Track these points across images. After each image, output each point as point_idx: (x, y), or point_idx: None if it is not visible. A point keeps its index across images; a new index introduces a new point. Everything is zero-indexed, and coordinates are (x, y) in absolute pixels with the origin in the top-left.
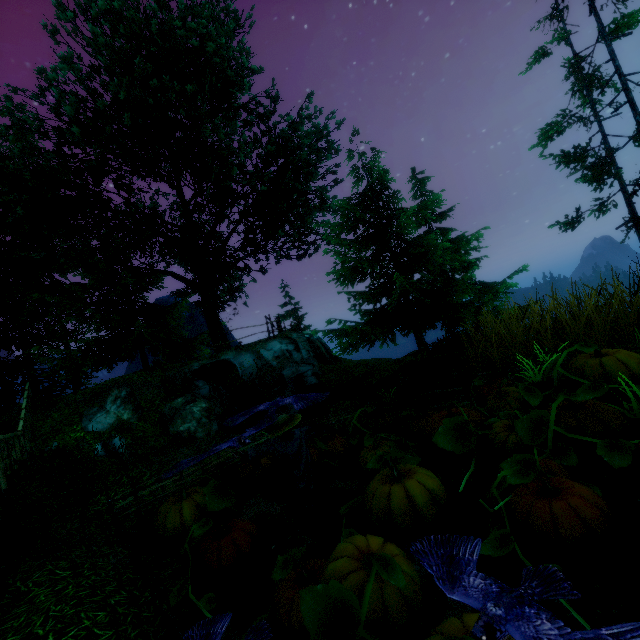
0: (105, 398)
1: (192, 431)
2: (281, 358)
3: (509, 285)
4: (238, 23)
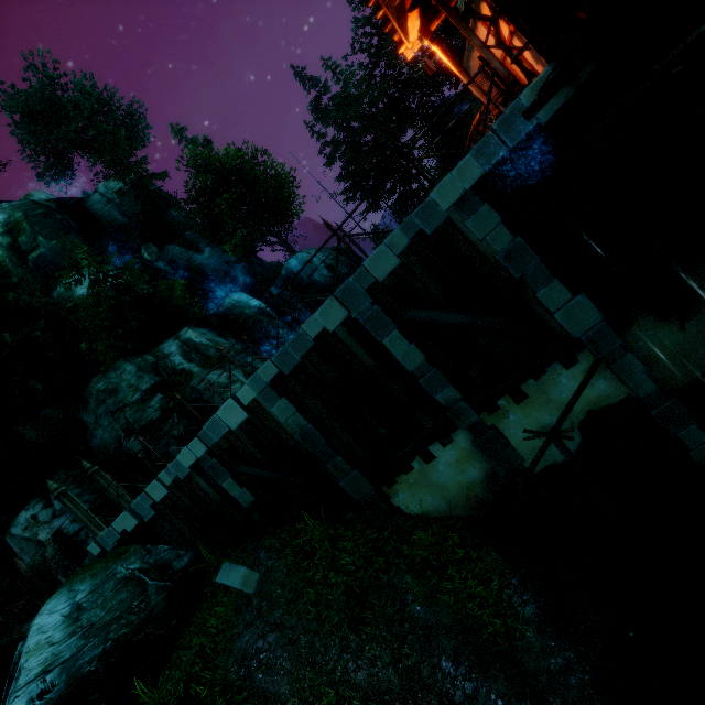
0: None
1: None
2: None
3: None
4: None
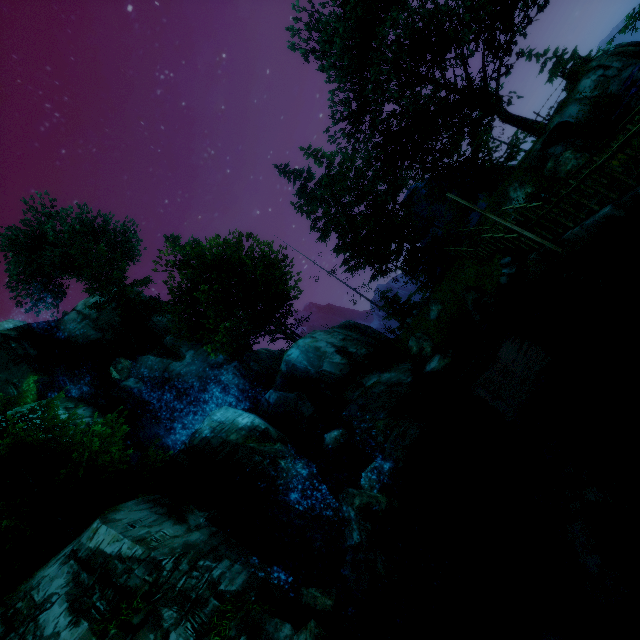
0: (503, 202)
1: (575, 165)
2: (598, 86)
3: None
4: None
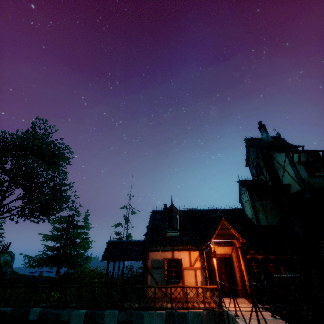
0: None
1: None
2: (5, 262)
3: (91, 260)
4: (69, 161)
